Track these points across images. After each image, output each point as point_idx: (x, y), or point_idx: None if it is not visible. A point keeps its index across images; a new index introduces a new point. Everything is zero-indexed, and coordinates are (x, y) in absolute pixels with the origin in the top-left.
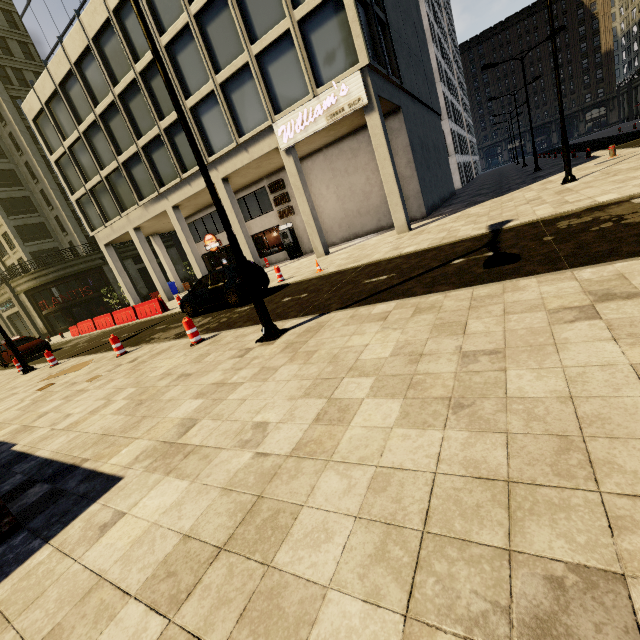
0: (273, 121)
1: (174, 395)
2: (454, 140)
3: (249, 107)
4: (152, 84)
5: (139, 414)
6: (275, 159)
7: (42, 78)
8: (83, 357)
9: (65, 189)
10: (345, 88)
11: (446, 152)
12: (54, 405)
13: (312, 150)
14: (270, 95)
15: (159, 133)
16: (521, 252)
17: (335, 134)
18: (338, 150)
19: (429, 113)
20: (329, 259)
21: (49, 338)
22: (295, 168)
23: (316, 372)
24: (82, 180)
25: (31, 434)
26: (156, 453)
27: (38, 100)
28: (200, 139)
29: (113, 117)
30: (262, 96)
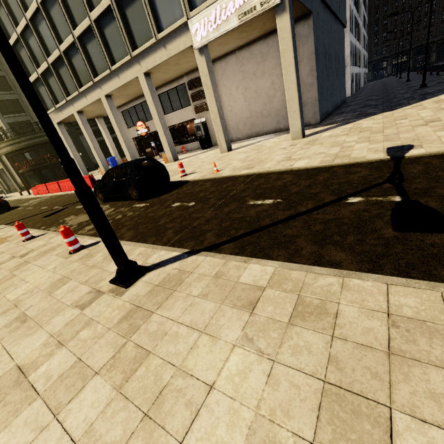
0: (188, 17)
1: None
2: (351, 52)
3: (167, 1)
4: None
5: None
6: (192, 58)
7: None
8: (12, 228)
9: None
10: None
11: (344, 63)
12: None
13: (226, 51)
14: None
15: (90, 24)
16: None
17: (247, 36)
18: (249, 53)
19: (336, 23)
20: (229, 157)
21: (21, 193)
22: (206, 68)
23: None
24: (34, 65)
25: None
26: None
27: None
28: (124, 32)
29: (52, 5)
30: None
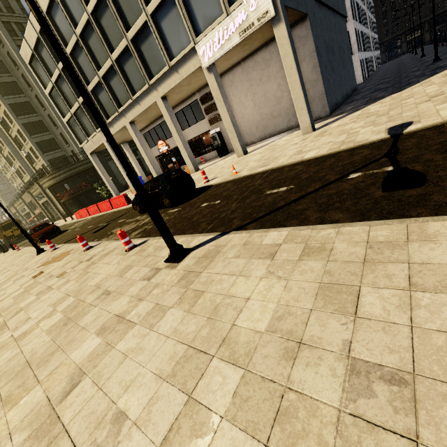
0: (195, 43)
1: (88, 321)
2: (358, 39)
3: (175, 32)
4: (101, 22)
5: (58, 341)
6: (201, 76)
7: (28, 28)
8: (70, 245)
9: (58, 114)
10: (254, 2)
11: (350, 51)
12: (29, 301)
13: (232, 64)
14: (191, 19)
15: (112, 64)
16: (426, 170)
17: (249, 48)
18: (253, 62)
19: (335, 16)
20: (246, 160)
21: (65, 219)
22: (216, 83)
23: (193, 333)
24: (68, 107)
25: (0, 336)
26: (36, 421)
27: (29, 47)
28: (141, 66)
29: (79, 54)
30: (184, 21)
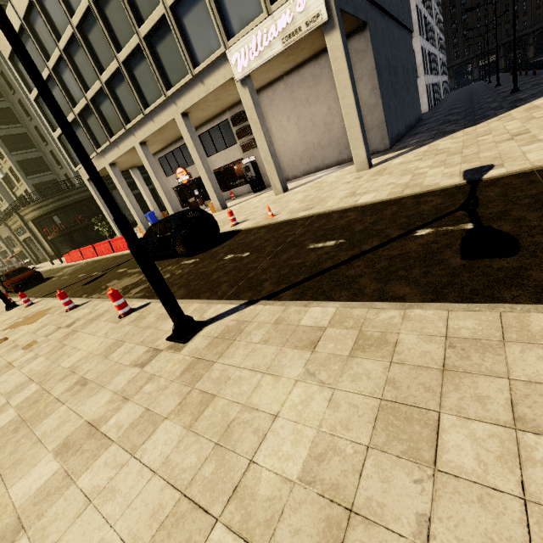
0: (226, 47)
1: (47, 429)
2: (424, 59)
3: (202, 32)
4: (106, 12)
5: None
6: (233, 90)
7: (8, 12)
8: (50, 300)
9: (47, 127)
10: (302, 2)
11: (415, 73)
12: None
13: (272, 78)
14: (222, 16)
15: (119, 66)
16: (518, 232)
17: (295, 59)
18: (299, 77)
19: (399, 29)
20: (285, 199)
21: (52, 262)
22: (251, 100)
23: (191, 469)
24: None
25: None
26: None
27: None
28: (157, 71)
29: (76, 51)
30: (213, 18)
